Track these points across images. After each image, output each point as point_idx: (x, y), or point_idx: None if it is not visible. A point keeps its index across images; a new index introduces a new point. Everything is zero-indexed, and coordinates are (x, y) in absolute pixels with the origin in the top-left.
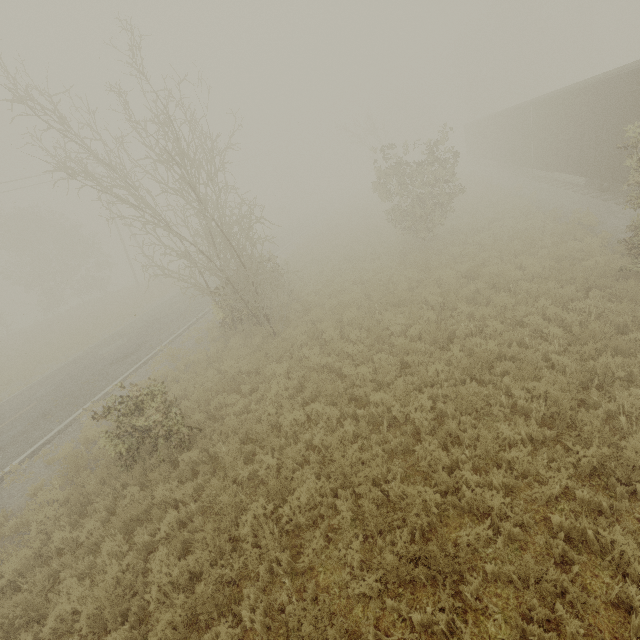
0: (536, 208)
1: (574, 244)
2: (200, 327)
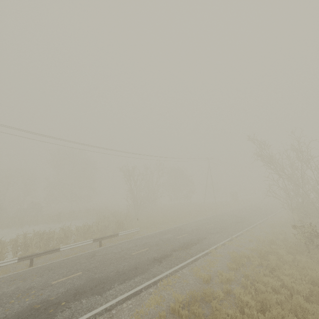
0: None
1: None
2: (272, 222)
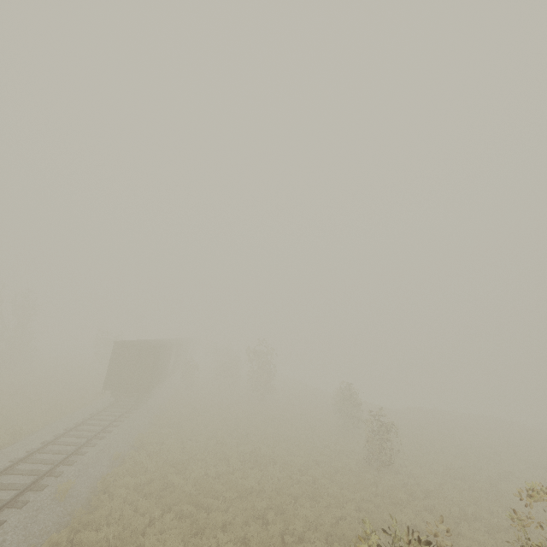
0: None
1: None
2: None
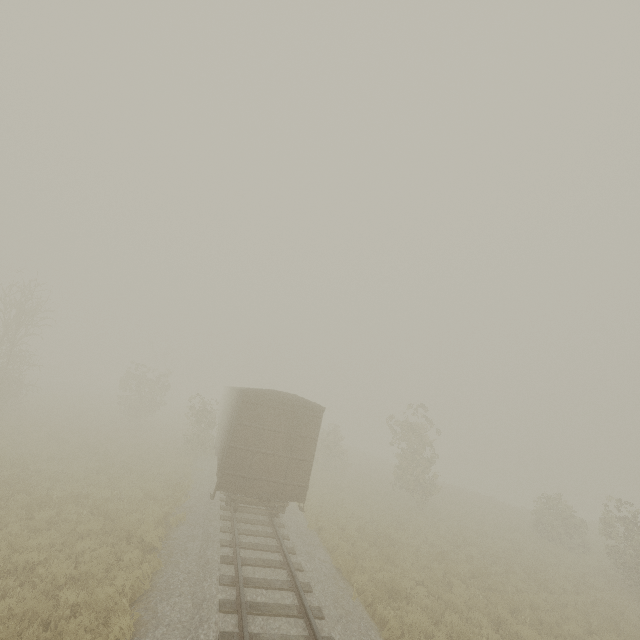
0: None
1: None
2: None
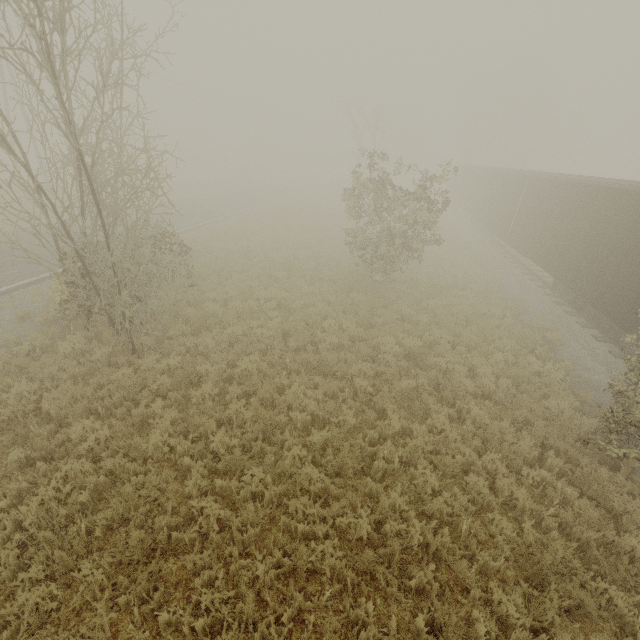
0: (498, 288)
1: (533, 361)
2: (44, 291)
